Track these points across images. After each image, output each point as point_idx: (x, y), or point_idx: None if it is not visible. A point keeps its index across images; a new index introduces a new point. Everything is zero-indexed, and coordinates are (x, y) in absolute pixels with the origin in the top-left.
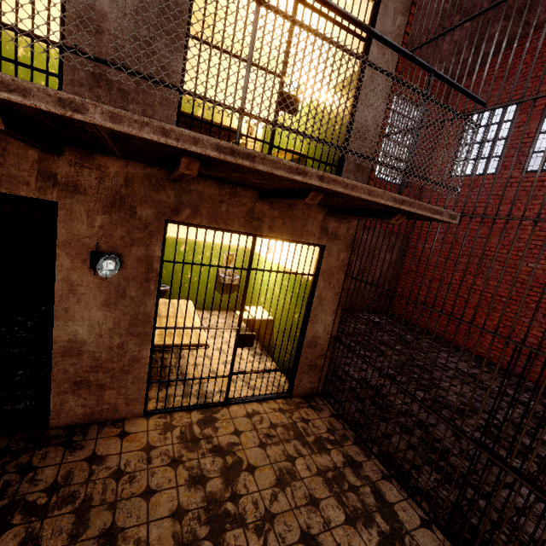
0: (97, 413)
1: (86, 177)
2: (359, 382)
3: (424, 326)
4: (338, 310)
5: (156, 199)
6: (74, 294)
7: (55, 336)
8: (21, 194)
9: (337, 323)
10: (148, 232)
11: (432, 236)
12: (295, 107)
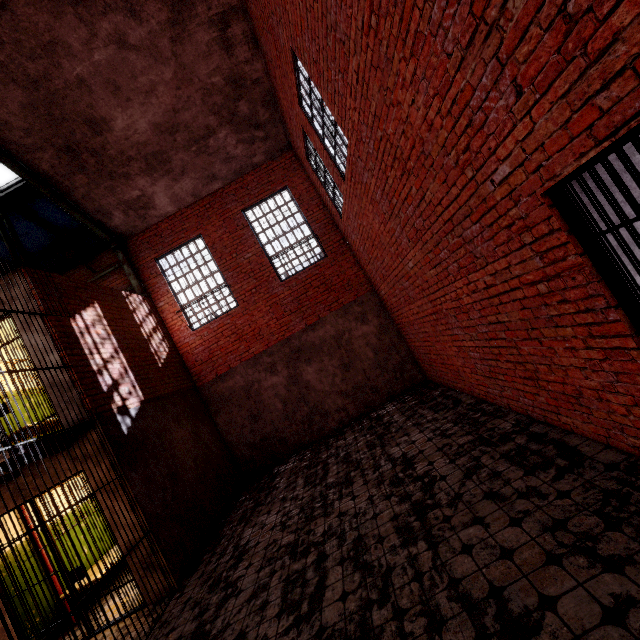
0: None
1: None
2: (235, 551)
3: (444, 383)
4: (135, 507)
5: None
6: None
7: None
8: None
9: (143, 517)
10: None
11: (377, 280)
12: (6, 409)
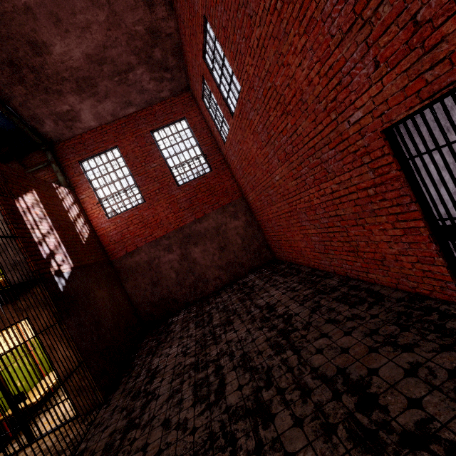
0: None
1: None
2: (148, 373)
3: (288, 260)
4: (71, 344)
5: None
6: None
7: None
8: None
9: (78, 352)
10: None
11: (247, 190)
12: None
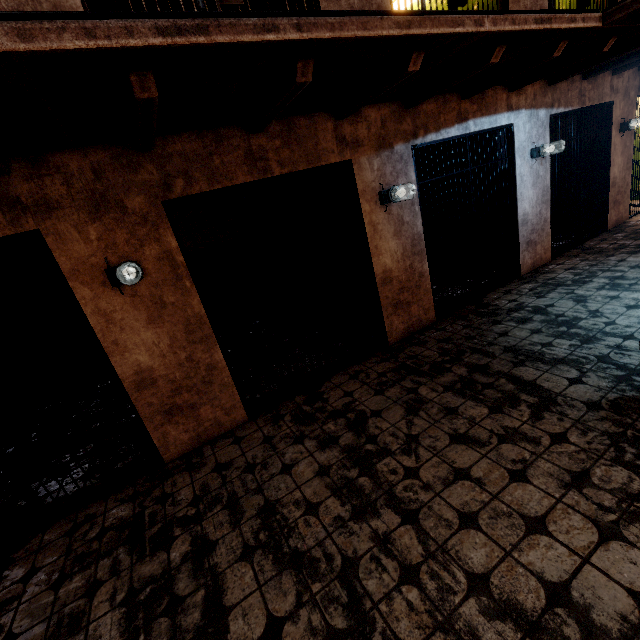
0: (617, 220)
1: (619, 83)
2: None
3: None
4: None
5: (634, 85)
6: (615, 151)
7: (610, 177)
8: (606, 101)
9: None
10: (632, 106)
11: None
12: None
